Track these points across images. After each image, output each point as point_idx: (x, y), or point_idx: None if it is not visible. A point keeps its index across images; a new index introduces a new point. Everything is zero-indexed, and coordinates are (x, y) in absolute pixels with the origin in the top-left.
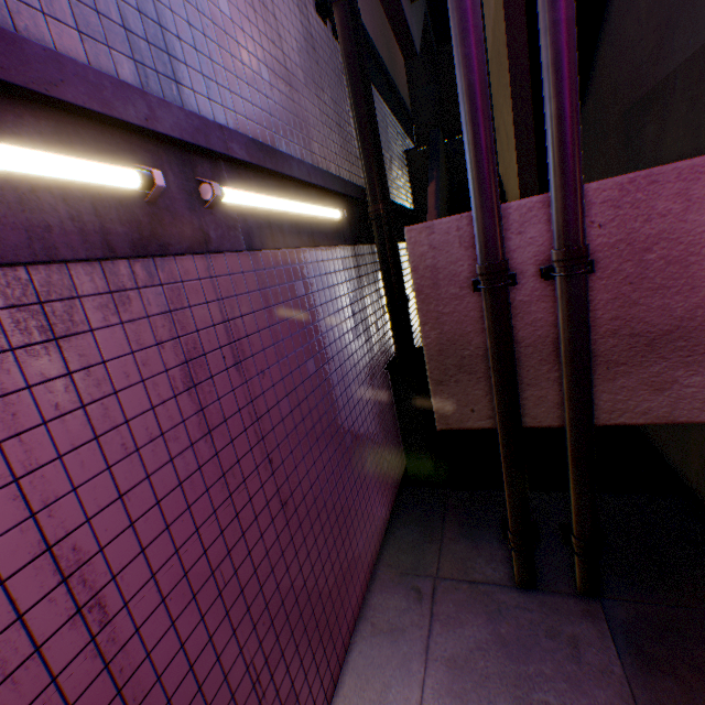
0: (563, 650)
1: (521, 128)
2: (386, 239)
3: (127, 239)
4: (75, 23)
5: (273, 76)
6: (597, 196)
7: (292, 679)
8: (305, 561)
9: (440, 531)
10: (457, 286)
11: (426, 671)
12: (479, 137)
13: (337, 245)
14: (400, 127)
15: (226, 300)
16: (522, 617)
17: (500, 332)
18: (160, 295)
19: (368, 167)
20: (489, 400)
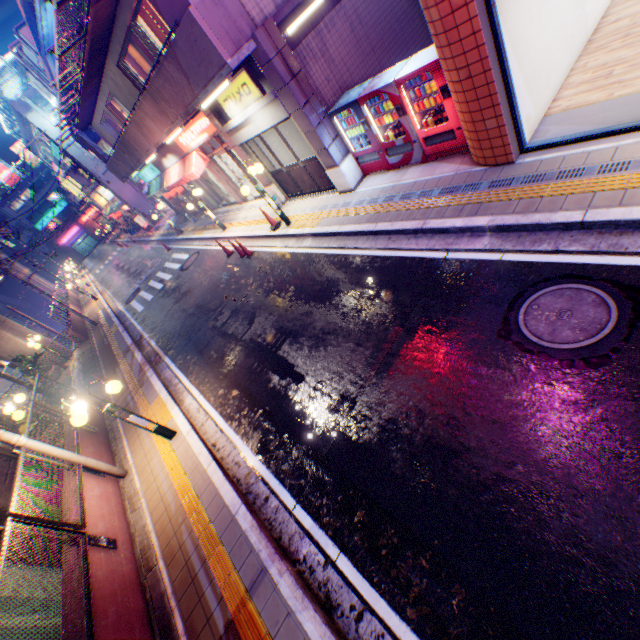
0: None
1: None
2: None
3: (335, 3)
4: None
5: None
6: None
7: None
8: None
9: None
10: None
11: None
12: None
13: None
14: None
15: (354, 7)
16: None
17: None
18: (342, 13)
19: None
20: None
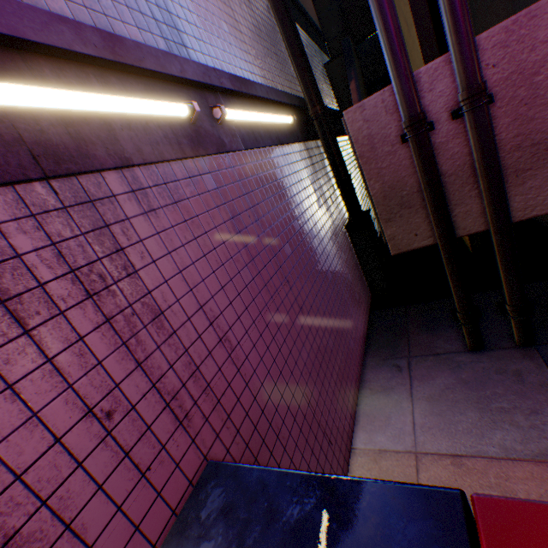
0: (510, 379)
1: (418, 12)
2: (326, 132)
3: (189, 147)
4: (135, 24)
5: (230, 28)
6: (488, 43)
7: (328, 409)
8: (320, 345)
9: (405, 331)
10: (389, 145)
11: (413, 406)
12: (388, 24)
13: (294, 142)
14: (316, 46)
15: (241, 182)
16: (476, 367)
17: (427, 166)
18: (210, 179)
19: (303, 81)
20: (427, 224)
